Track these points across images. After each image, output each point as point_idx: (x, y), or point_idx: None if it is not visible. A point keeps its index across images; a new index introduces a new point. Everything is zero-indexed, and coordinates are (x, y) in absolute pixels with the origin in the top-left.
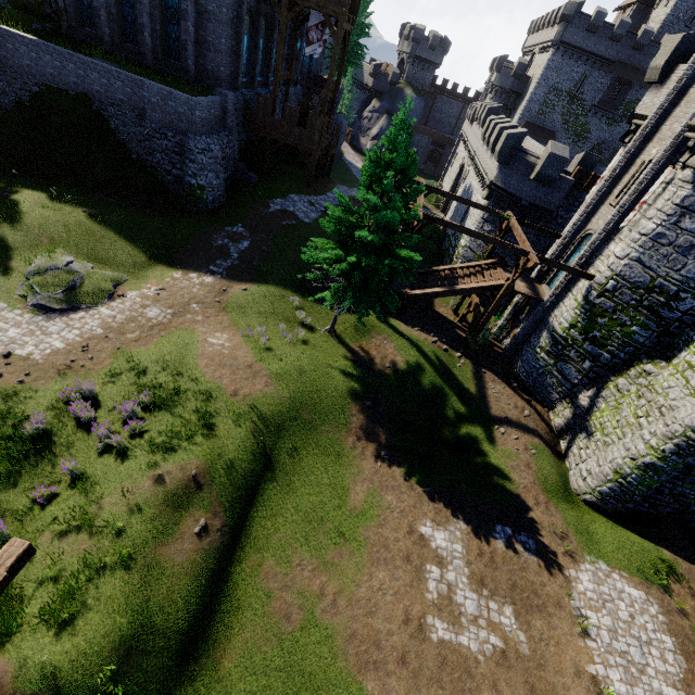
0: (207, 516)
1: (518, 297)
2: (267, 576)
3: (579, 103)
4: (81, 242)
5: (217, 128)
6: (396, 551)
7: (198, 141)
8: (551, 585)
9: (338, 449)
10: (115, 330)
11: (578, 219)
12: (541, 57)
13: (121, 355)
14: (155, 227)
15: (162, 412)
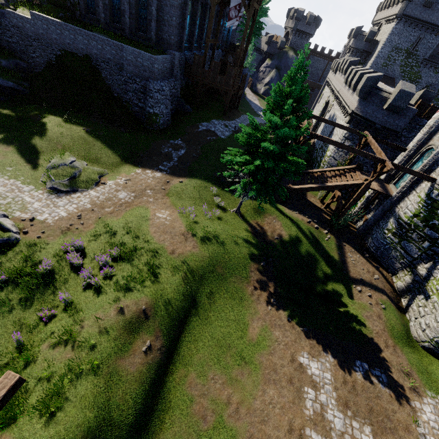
0: (151, 339)
1: (370, 192)
2: (190, 385)
3: (414, 58)
4: (81, 149)
5: (168, 76)
6: (282, 374)
7: (155, 84)
8: (400, 413)
9: (241, 294)
10: (98, 206)
11: (422, 137)
12: (387, 26)
13: (101, 222)
14: (126, 140)
15: (125, 262)
